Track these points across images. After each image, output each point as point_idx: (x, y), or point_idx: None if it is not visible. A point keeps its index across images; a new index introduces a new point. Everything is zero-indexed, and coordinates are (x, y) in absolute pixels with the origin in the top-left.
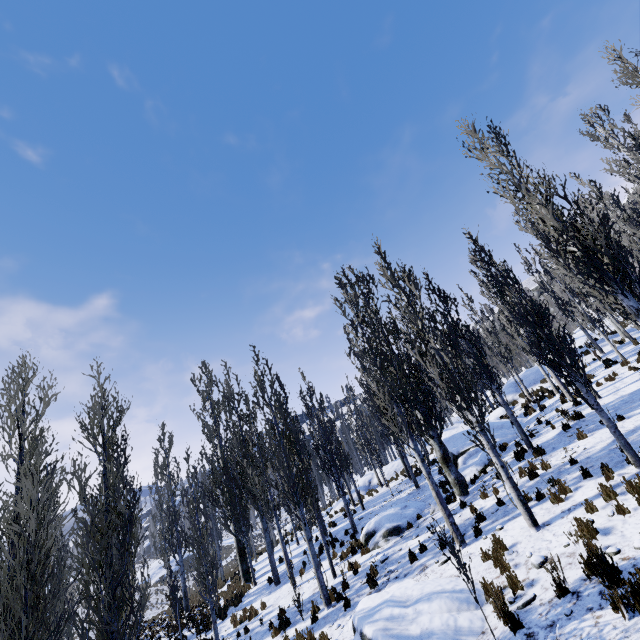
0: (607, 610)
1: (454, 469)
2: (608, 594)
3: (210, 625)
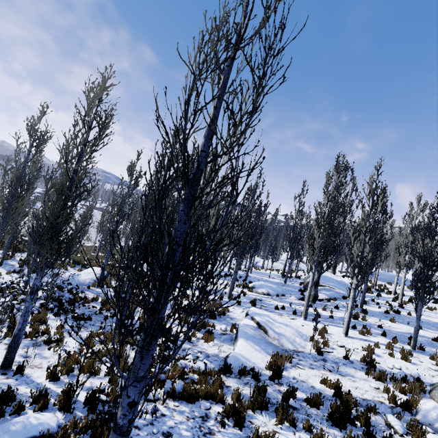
0: (362, 372)
1: (317, 290)
2: (368, 369)
3: None
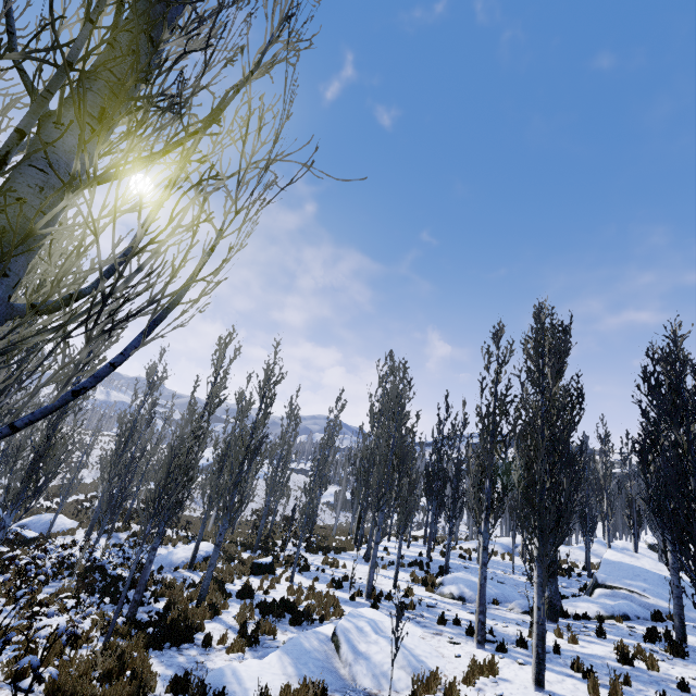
0: None
1: (553, 588)
2: None
3: (314, 551)
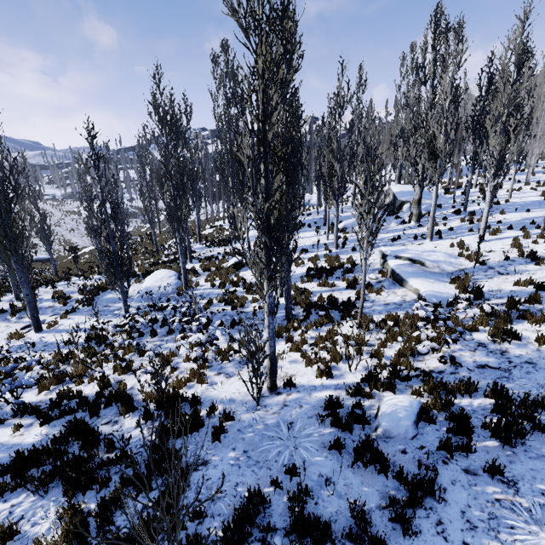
0: (530, 265)
1: (420, 208)
2: (538, 260)
3: (226, 244)
